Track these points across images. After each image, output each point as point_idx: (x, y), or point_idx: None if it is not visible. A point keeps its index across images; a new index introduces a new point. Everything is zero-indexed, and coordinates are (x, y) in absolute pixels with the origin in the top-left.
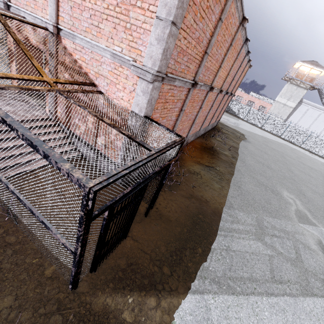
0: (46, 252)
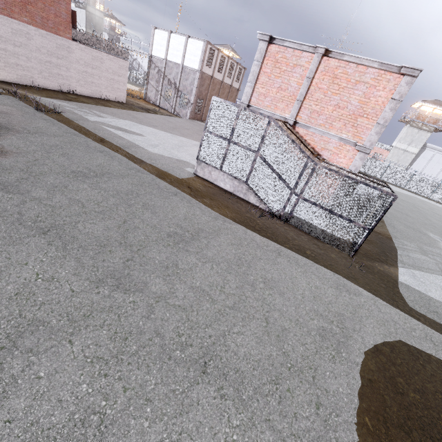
0: (334, 240)
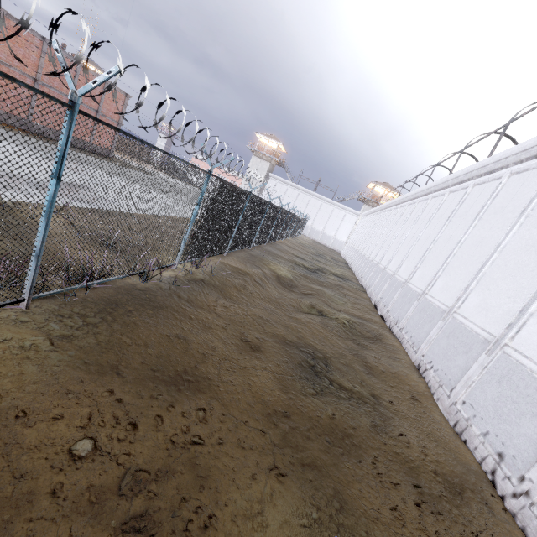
0: None
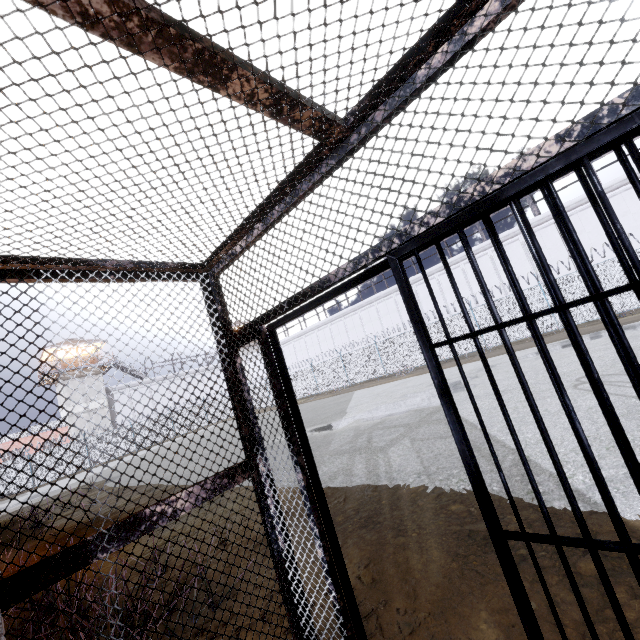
0: None
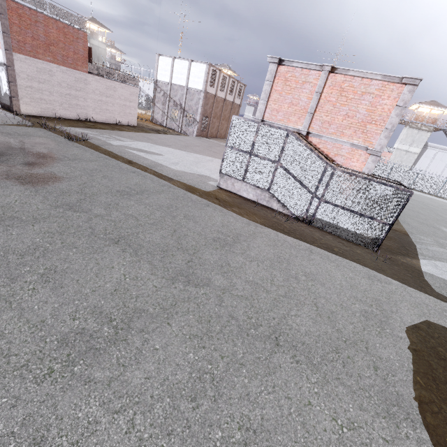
0: (357, 238)
